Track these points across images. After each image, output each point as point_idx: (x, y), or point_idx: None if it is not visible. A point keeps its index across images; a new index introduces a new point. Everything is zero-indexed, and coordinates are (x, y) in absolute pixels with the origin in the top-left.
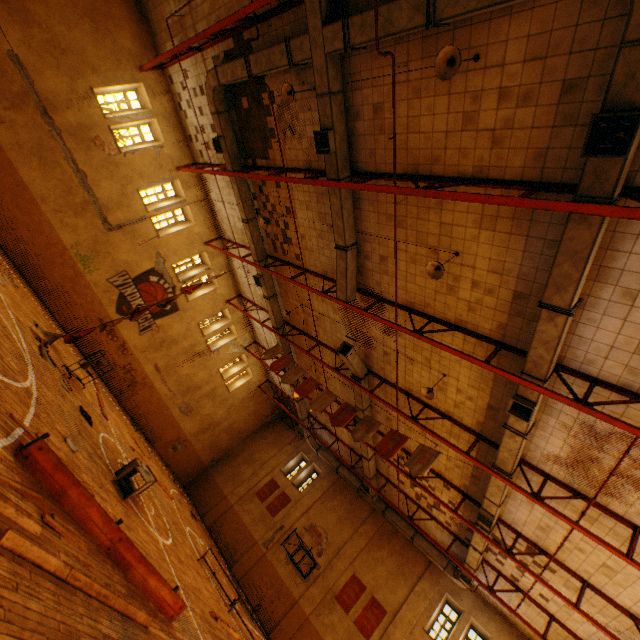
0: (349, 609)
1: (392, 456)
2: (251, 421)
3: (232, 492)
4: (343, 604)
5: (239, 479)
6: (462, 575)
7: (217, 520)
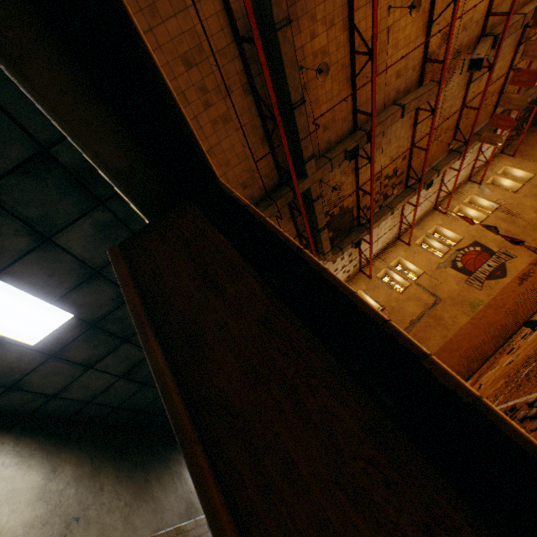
0: None
1: None
2: None
3: None
4: None
5: None
6: None
7: None
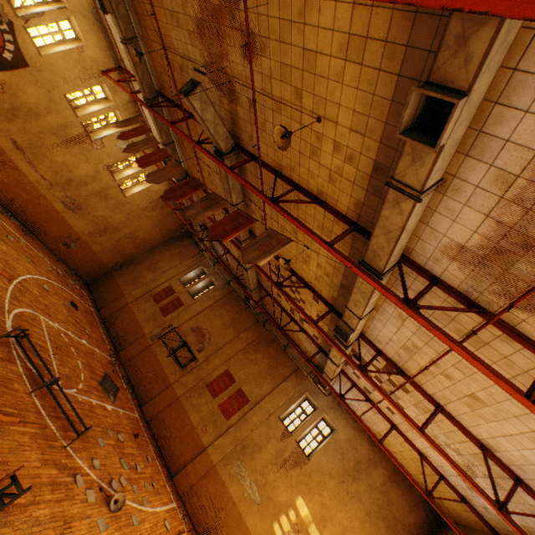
0: (217, 396)
1: (226, 239)
2: (156, 233)
3: (130, 293)
4: (212, 391)
5: (139, 283)
6: (319, 382)
7: (113, 314)
